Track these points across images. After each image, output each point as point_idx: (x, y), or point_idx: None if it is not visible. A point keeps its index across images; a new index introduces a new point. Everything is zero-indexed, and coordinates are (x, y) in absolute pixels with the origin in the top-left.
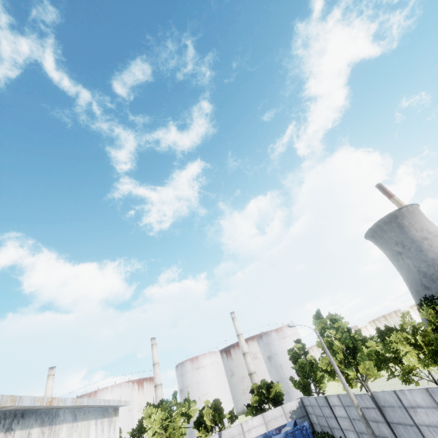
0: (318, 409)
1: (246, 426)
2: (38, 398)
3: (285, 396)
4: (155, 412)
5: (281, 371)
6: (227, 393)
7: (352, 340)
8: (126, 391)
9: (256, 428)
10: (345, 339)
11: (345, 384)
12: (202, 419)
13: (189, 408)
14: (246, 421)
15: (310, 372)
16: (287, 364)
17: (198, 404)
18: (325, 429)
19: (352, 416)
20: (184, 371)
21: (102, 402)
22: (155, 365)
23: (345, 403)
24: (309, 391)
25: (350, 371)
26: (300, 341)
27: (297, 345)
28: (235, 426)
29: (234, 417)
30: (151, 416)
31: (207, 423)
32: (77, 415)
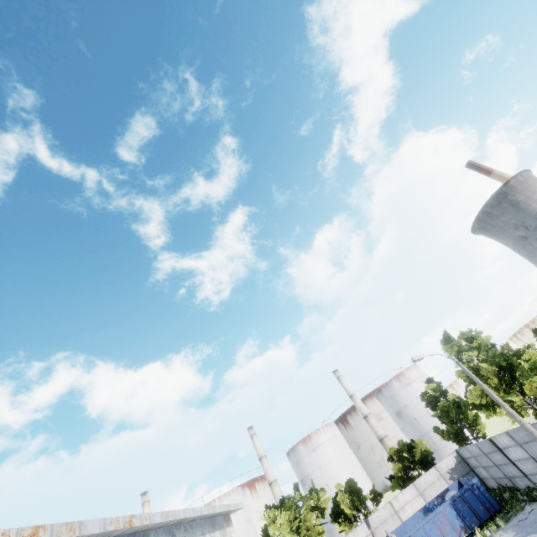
0: (485, 458)
1: (397, 504)
2: (110, 520)
3: (433, 456)
4: (278, 514)
5: (418, 426)
6: (359, 470)
7: (503, 357)
8: (237, 498)
9: (411, 503)
10: (493, 357)
11: (513, 414)
12: (339, 508)
13: (319, 500)
14: (395, 498)
15: (458, 415)
16: (423, 415)
17: (327, 493)
18: (502, 482)
19: (536, 454)
20: (299, 458)
21: (205, 510)
22: (261, 459)
23: (520, 440)
24: (465, 439)
25: (514, 397)
26: (432, 380)
27: (430, 385)
28: (383, 507)
29: (378, 496)
30: (275, 520)
31: (347, 512)
32: (176, 534)
